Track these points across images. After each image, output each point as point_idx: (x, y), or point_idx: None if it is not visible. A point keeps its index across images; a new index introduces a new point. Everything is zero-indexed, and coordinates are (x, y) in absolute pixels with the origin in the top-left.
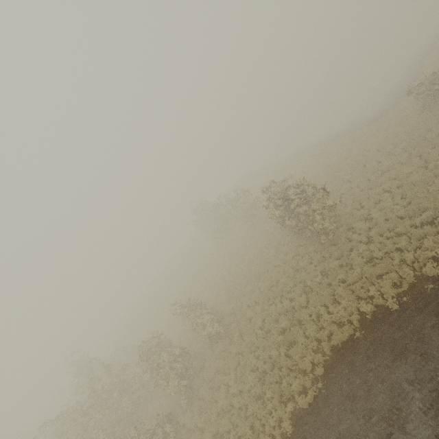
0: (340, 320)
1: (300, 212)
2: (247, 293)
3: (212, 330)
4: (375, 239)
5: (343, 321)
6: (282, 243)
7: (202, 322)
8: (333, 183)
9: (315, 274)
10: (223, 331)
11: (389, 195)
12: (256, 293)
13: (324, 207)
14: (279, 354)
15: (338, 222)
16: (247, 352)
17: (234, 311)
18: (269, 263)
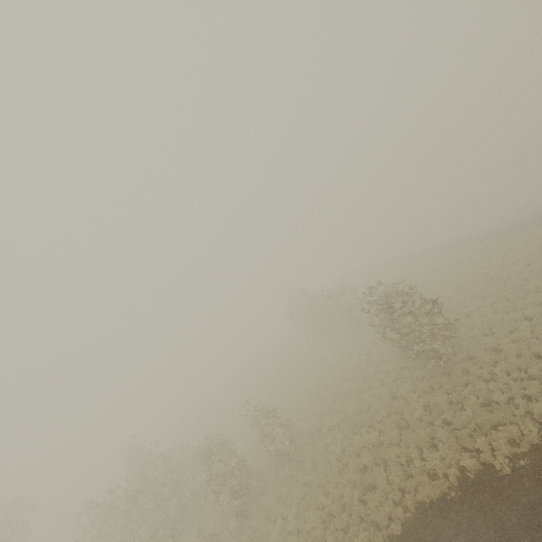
0: (435, 472)
1: (403, 326)
2: (331, 412)
3: (281, 448)
4: (500, 377)
5: (438, 473)
6: (385, 360)
7: (271, 433)
8: (462, 296)
9: (416, 406)
10: (293, 452)
11: (530, 325)
12: (342, 415)
13: (434, 325)
14: (353, 496)
15: (457, 347)
16: (317, 485)
17: (312, 431)
18: (364, 382)
